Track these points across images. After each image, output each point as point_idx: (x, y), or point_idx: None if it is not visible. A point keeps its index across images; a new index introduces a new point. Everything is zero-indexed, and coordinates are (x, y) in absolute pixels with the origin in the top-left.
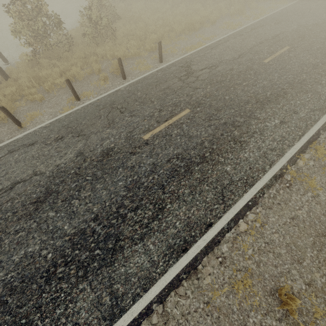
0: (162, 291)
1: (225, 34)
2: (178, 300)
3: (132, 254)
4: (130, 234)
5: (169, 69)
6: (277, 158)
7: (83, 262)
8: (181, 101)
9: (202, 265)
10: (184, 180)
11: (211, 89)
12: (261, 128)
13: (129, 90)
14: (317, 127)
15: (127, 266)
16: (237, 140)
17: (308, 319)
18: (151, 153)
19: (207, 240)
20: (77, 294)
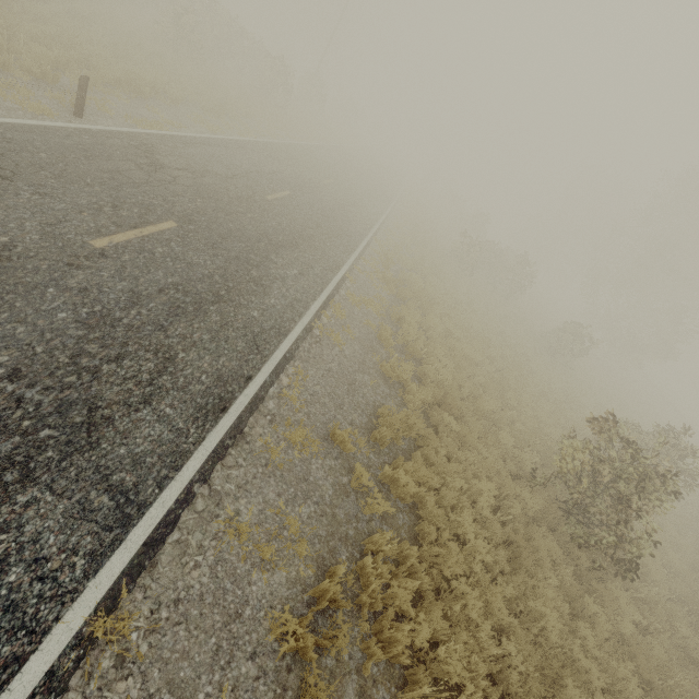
0: (205, 464)
1: (201, 132)
2: (228, 473)
3: (136, 425)
4: (120, 396)
5: (108, 138)
6: (305, 311)
7: (11, 456)
8: (155, 205)
9: (250, 427)
10: (198, 321)
11: (204, 205)
12: (282, 275)
13: (7, 137)
14: (332, 286)
15: (131, 444)
16: (258, 283)
17: (356, 451)
18: (119, 272)
19: (251, 395)
20: (16, 513)
